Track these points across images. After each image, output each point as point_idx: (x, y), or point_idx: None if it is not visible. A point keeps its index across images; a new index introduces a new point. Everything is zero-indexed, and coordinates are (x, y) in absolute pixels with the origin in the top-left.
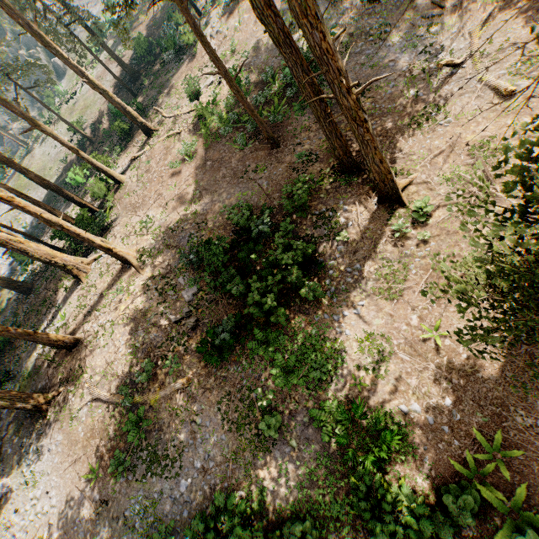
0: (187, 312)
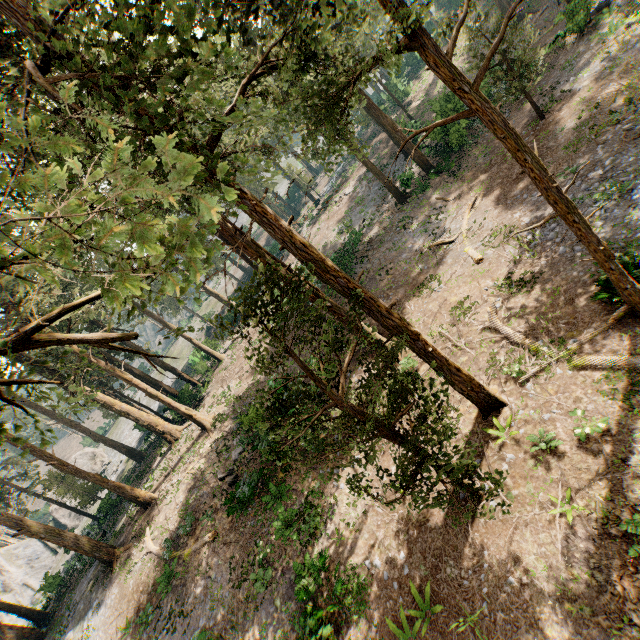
0: (230, 469)
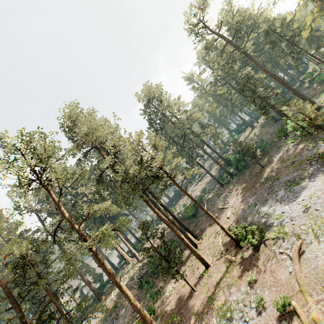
0: (141, 276)
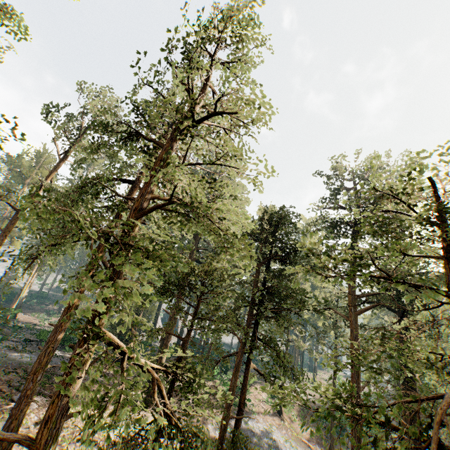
0: None
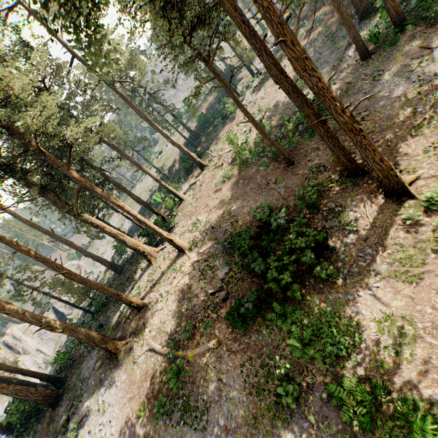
0: (220, 286)
